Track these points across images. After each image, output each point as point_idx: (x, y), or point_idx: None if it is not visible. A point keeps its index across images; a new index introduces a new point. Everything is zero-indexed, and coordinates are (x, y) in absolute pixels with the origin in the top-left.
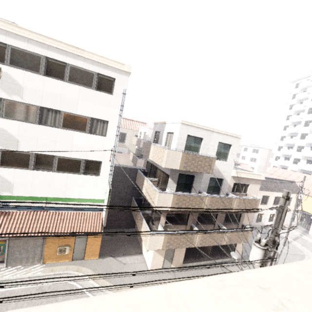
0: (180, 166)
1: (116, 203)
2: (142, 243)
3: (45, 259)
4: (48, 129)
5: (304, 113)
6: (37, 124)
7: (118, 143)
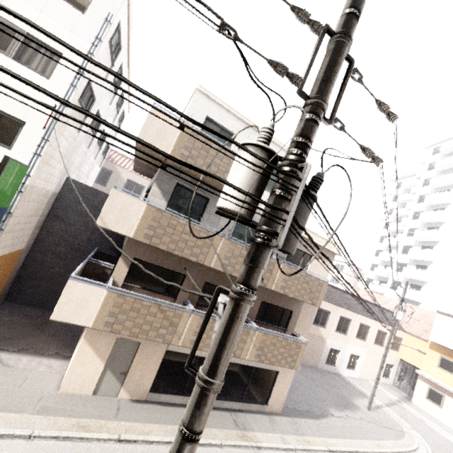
0: (175, 150)
1: (62, 255)
2: (80, 336)
3: None
4: None
5: (408, 218)
6: None
7: None
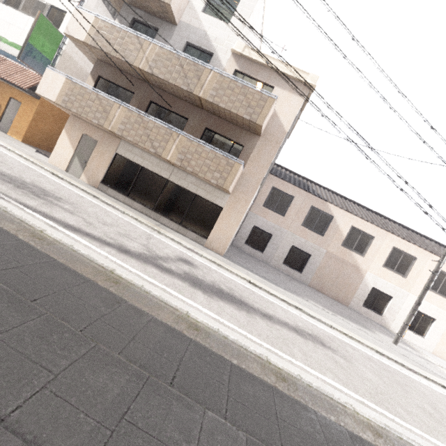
0: None
1: None
2: None
3: None
4: None
5: None
6: None
7: None
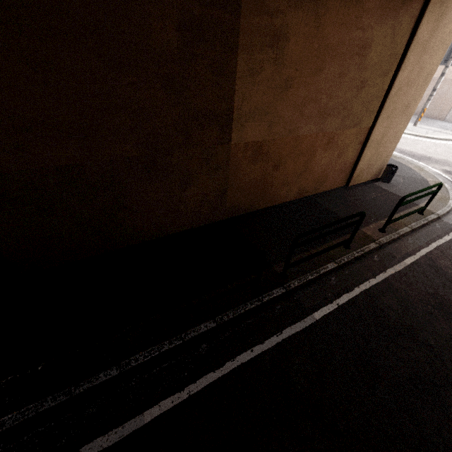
0: None
1: None
2: None
3: None
4: None
5: None
6: None
7: None
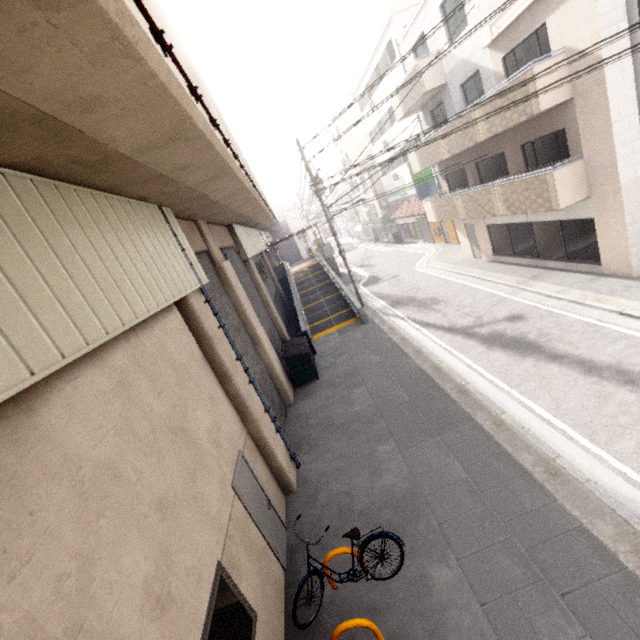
0: (402, 110)
1: None
2: None
3: (434, 239)
4: (394, 127)
5: None
6: (391, 126)
7: None
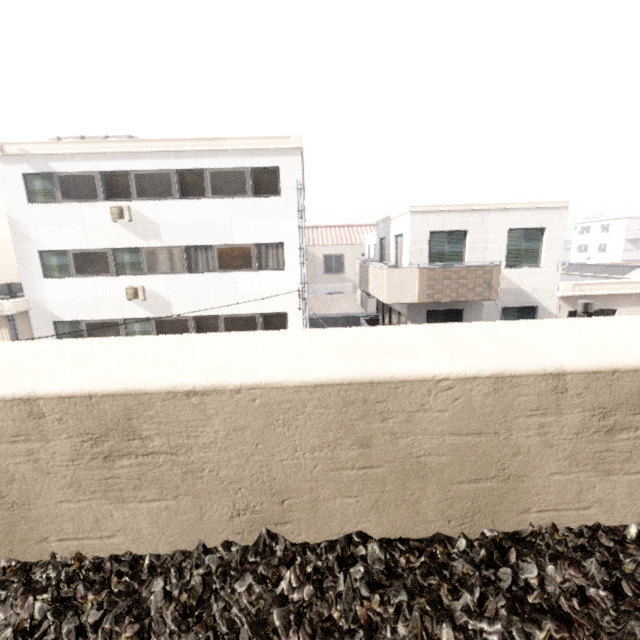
0: (420, 296)
1: None
2: None
3: None
4: (201, 278)
5: None
6: (187, 273)
7: (331, 276)
